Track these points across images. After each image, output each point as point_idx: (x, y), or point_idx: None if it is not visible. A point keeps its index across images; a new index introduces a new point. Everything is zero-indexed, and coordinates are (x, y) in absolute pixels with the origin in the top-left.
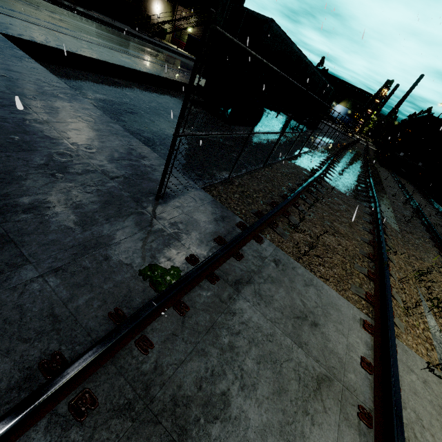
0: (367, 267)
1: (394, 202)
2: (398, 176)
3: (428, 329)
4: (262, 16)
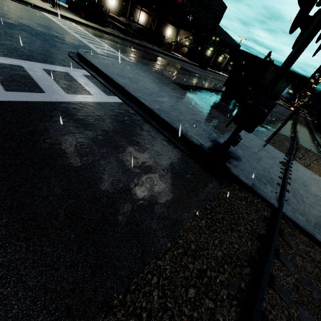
0: None
1: None
2: None
3: None
4: (266, 63)
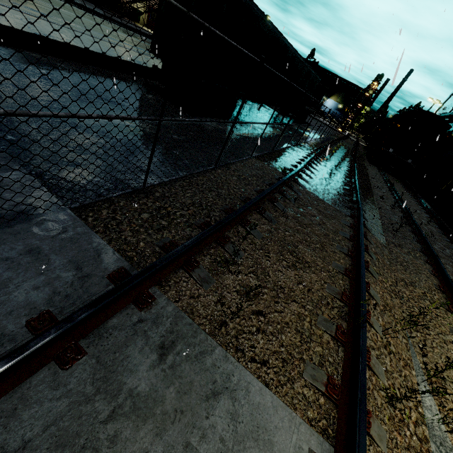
0: (337, 318)
1: (382, 206)
2: (388, 174)
3: (423, 417)
4: None
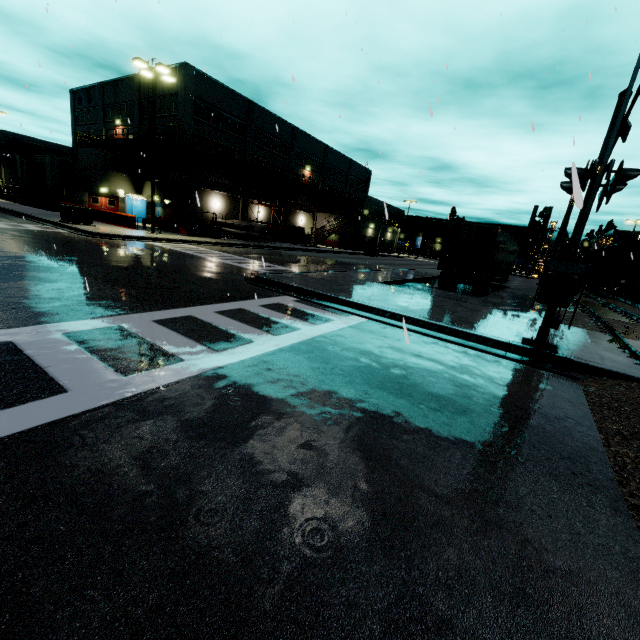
0: None
1: None
2: None
3: None
4: (489, 226)
